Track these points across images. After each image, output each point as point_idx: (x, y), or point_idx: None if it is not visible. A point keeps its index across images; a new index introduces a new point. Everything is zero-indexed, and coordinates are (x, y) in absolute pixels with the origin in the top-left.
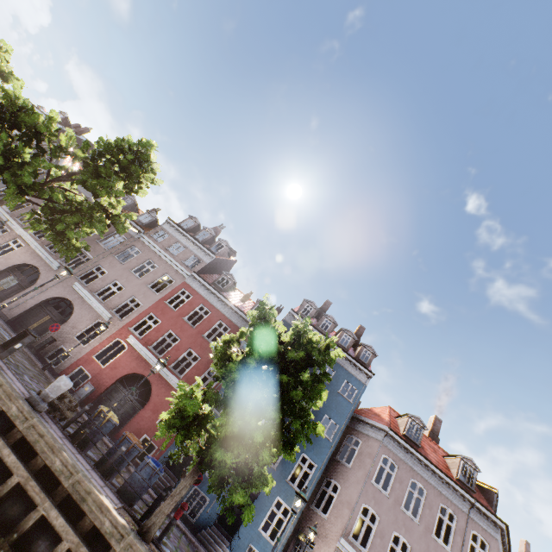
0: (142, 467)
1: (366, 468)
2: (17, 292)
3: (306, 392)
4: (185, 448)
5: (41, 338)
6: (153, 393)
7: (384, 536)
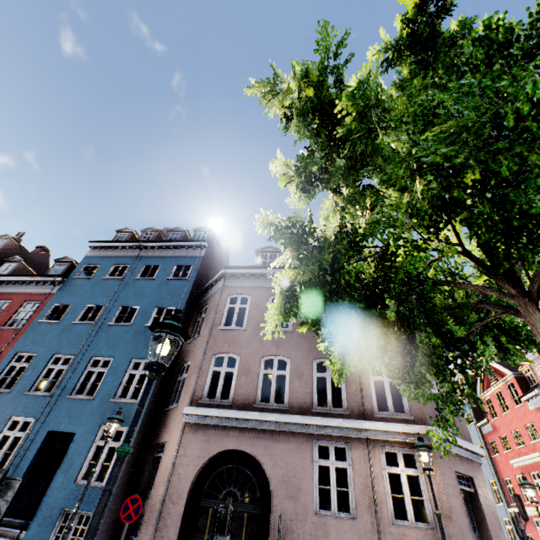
0: None
1: (211, 320)
2: None
3: None
4: None
5: None
6: None
7: (250, 370)
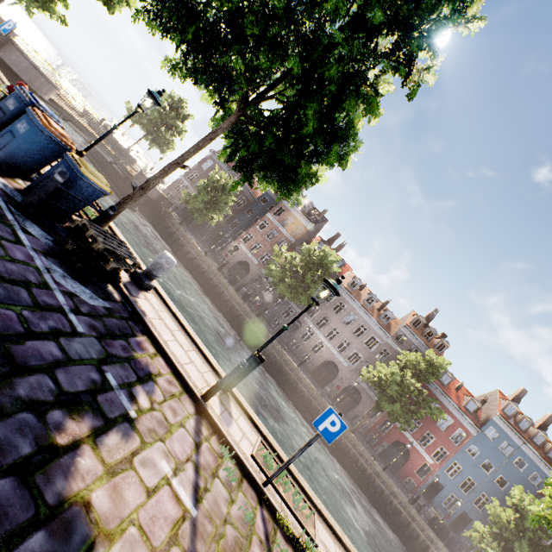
0: (456, 543)
1: None
2: (329, 379)
3: (544, 550)
4: (481, 550)
5: (350, 412)
6: (411, 455)
7: None
